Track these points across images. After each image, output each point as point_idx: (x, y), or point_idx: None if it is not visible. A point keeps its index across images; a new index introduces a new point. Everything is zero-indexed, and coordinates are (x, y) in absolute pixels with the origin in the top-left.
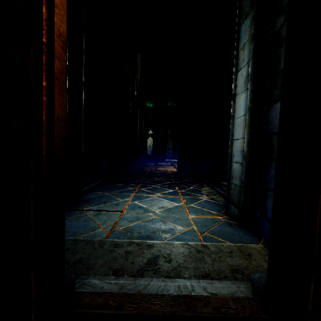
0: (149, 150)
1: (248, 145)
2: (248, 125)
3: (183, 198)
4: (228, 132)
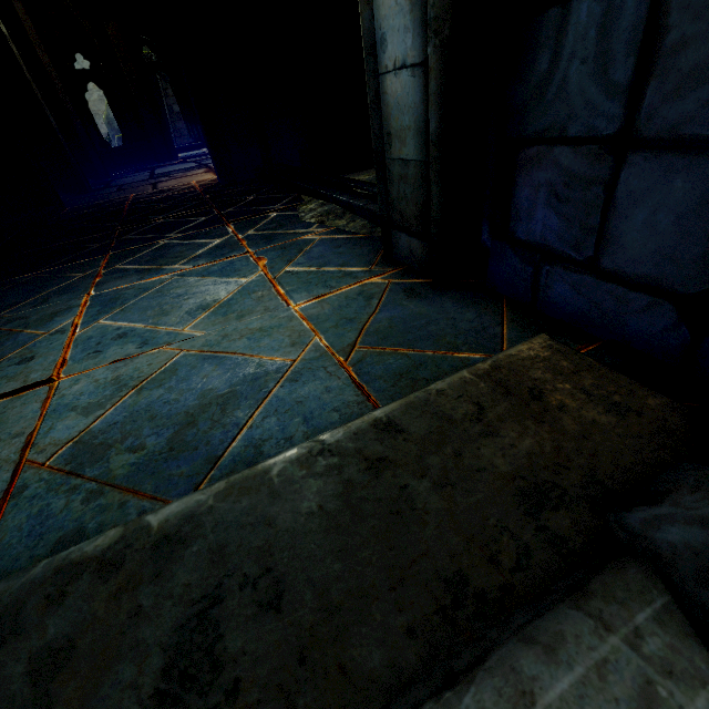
0: (114, 136)
1: None
2: None
3: (257, 255)
4: None
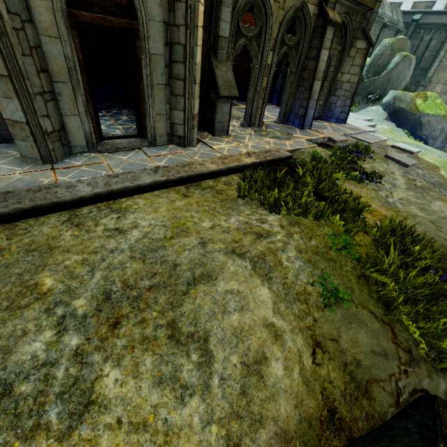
0: None
1: None
2: None
3: (112, 119)
4: None
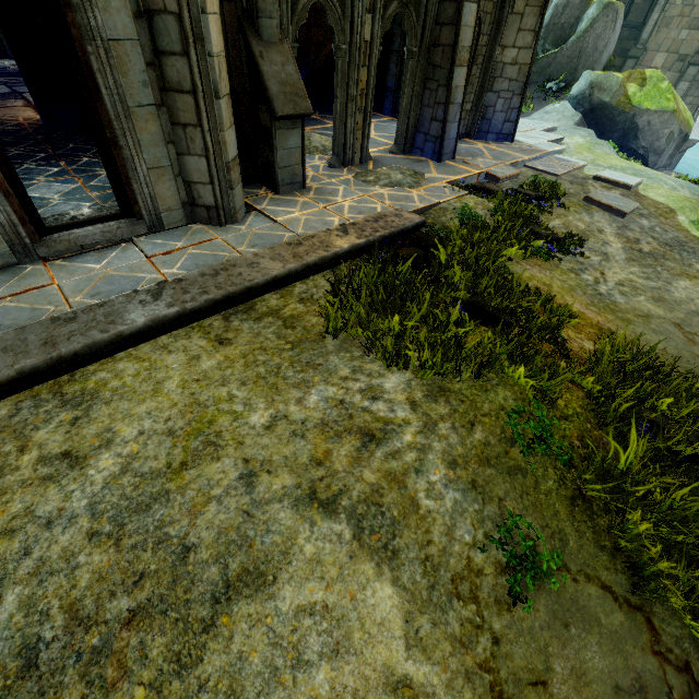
0: None
1: None
2: None
3: (79, 178)
4: None
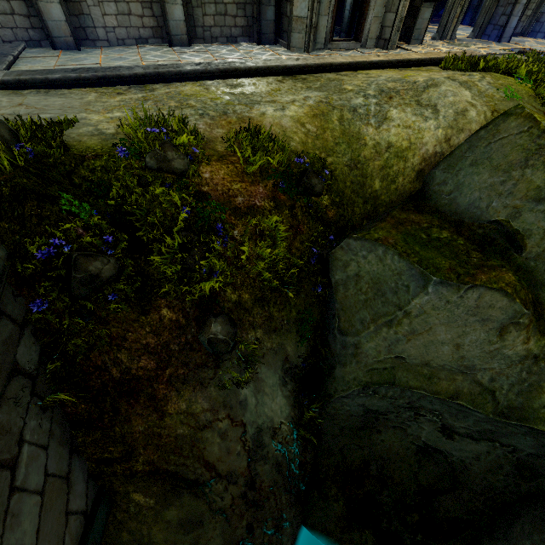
0: None
1: (353, 2)
2: None
3: None
4: None
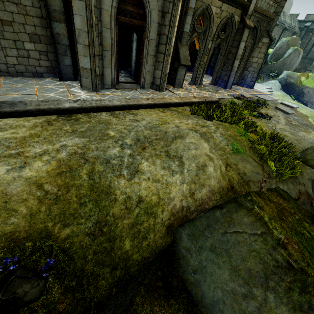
0: None
1: (136, 59)
2: (136, 54)
3: None
4: (130, 41)
